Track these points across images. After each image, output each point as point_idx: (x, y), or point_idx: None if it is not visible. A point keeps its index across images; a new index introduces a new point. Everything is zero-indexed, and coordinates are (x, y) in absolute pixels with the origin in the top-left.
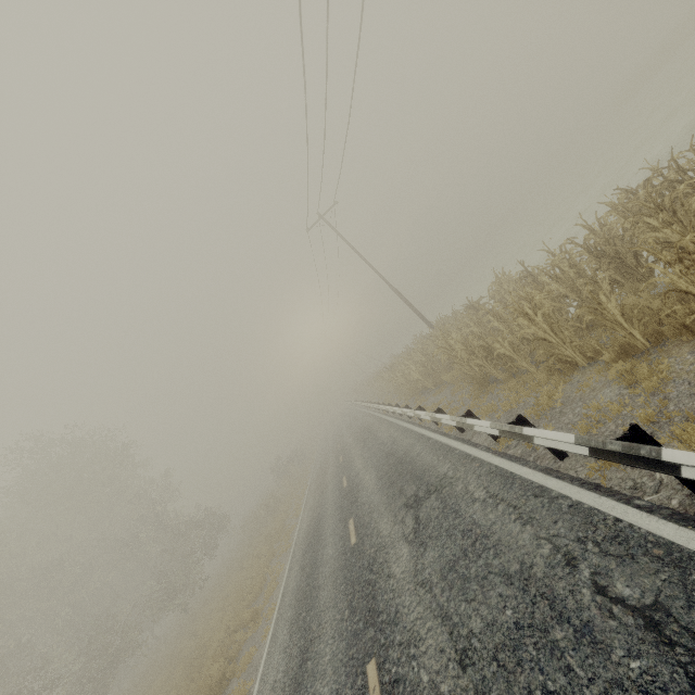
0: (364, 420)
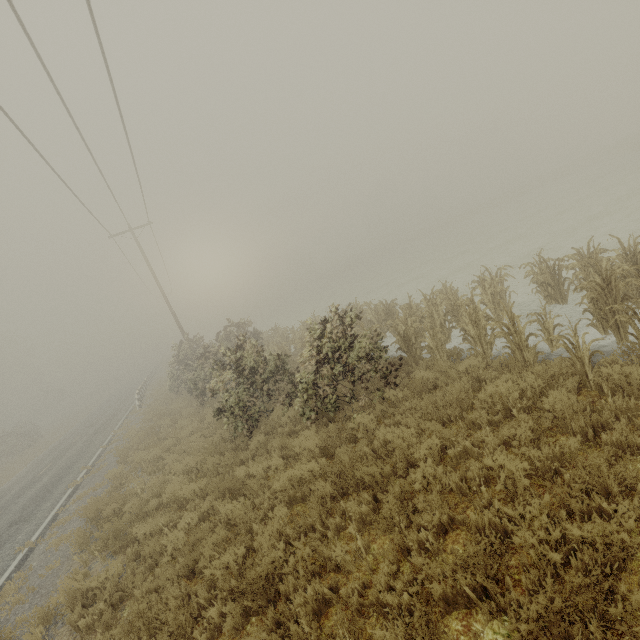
0: None
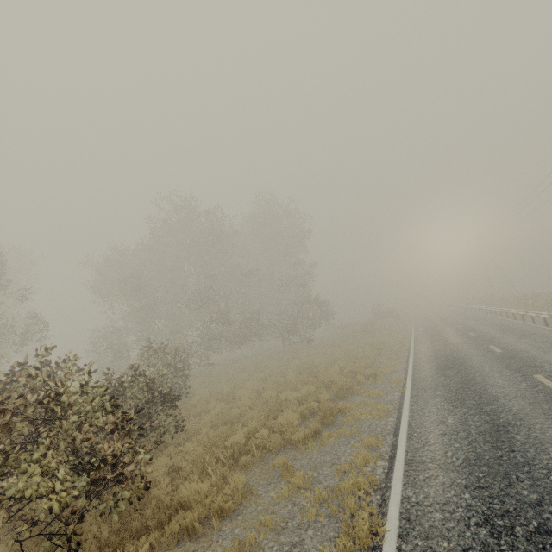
0: (504, 322)
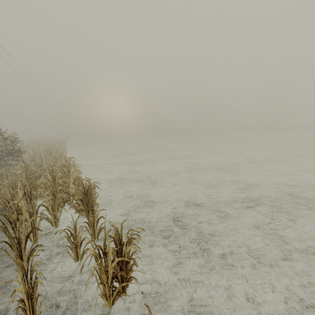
0: None
